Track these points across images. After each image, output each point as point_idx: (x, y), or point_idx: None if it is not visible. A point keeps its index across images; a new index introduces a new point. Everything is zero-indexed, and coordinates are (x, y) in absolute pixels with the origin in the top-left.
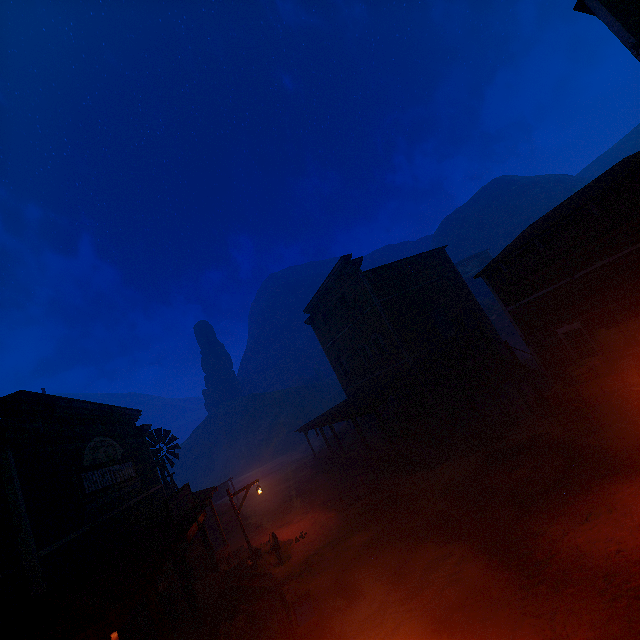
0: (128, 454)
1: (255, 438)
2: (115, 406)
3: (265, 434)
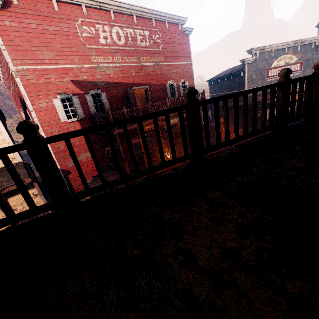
0: (299, 60)
1: None
2: (298, 40)
3: None
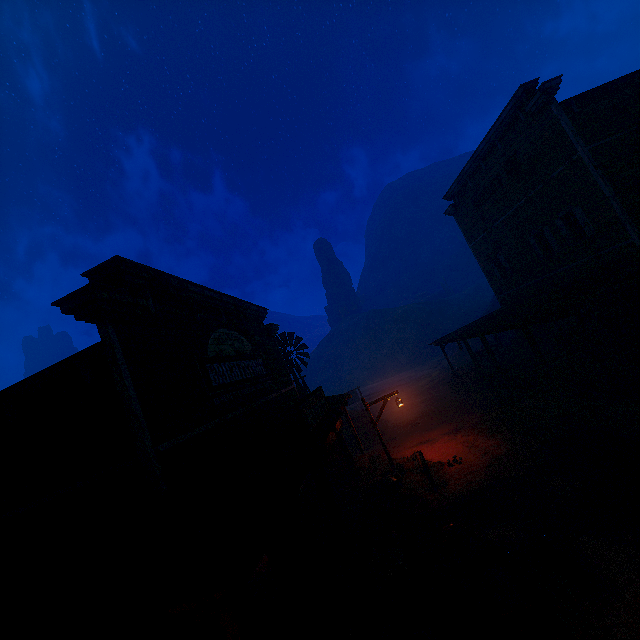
0: (257, 351)
1: (378, 352)
2: (238, 299)
3: (388, 349)
